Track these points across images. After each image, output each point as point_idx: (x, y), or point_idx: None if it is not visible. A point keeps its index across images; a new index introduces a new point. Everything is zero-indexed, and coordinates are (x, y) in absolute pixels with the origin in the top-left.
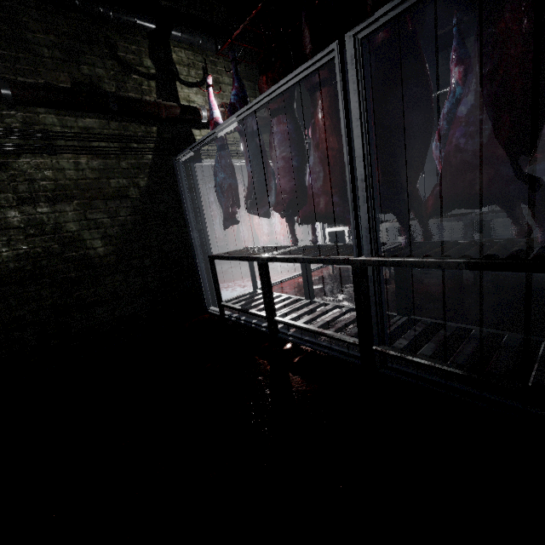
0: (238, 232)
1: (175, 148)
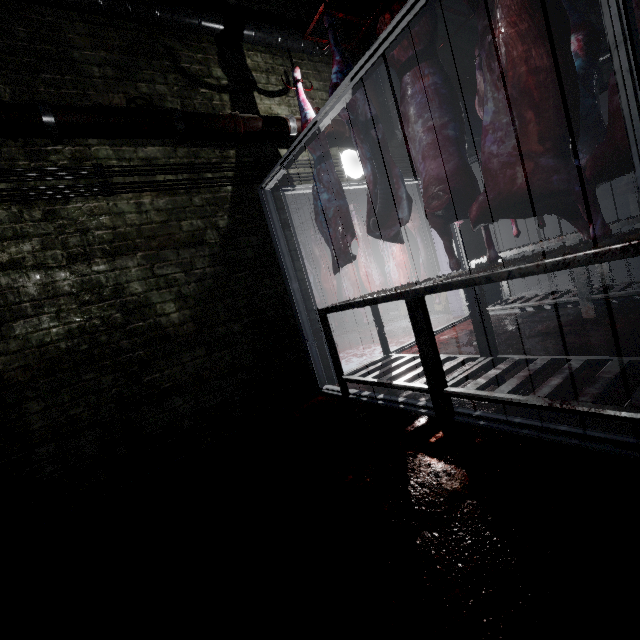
0: (338, 291)
1: (259, 174)
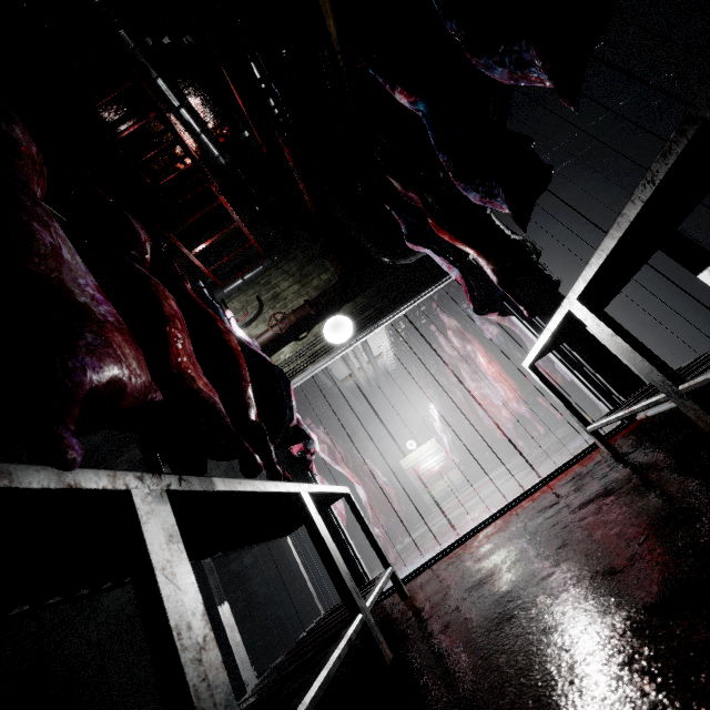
0: None
1: None
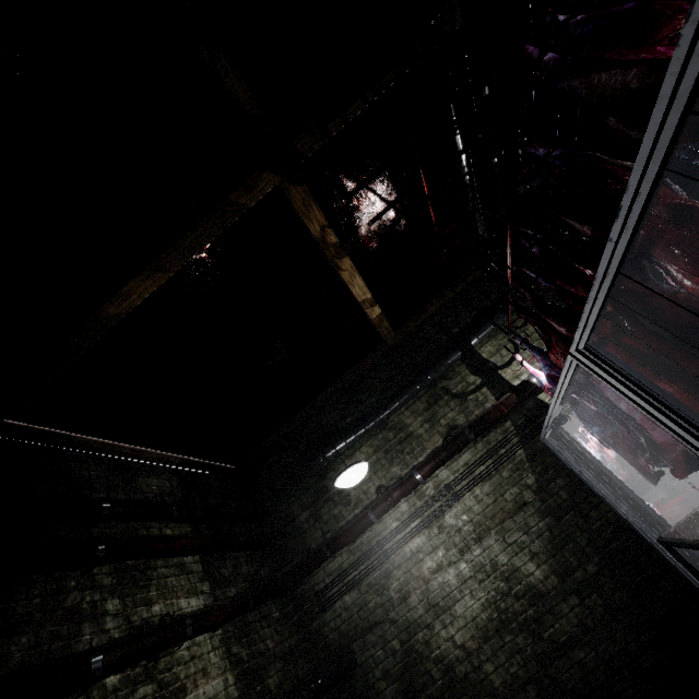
0: None
1: (534, 427)
